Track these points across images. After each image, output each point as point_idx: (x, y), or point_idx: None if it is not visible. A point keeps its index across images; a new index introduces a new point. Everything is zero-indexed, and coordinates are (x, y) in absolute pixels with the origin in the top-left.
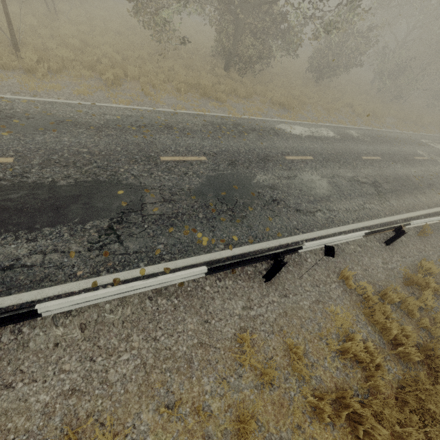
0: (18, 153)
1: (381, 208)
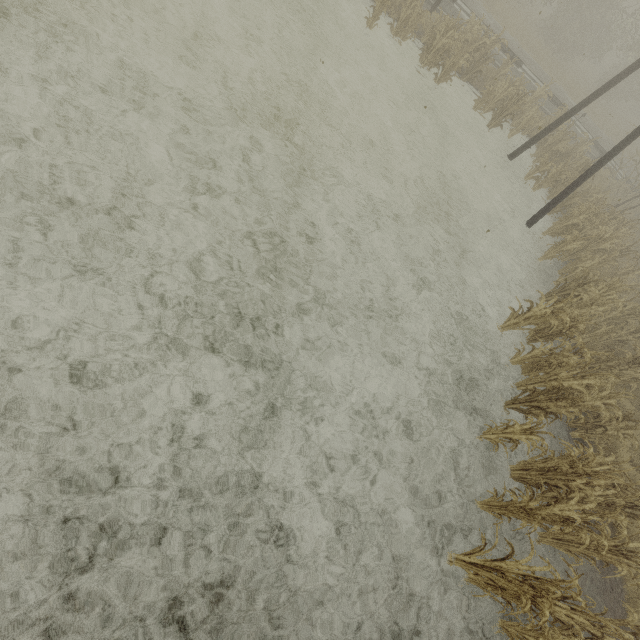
0: (487, 24)
1: (598, 155)
